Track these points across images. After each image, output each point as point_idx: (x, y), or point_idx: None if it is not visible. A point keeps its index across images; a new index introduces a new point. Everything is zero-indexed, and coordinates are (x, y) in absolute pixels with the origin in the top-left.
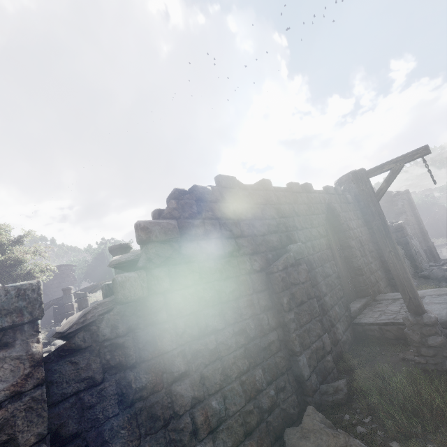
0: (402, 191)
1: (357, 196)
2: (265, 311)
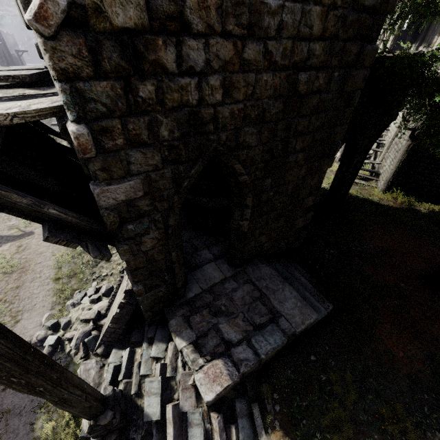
0: (11, 34)
1: (4, 44)
2: None
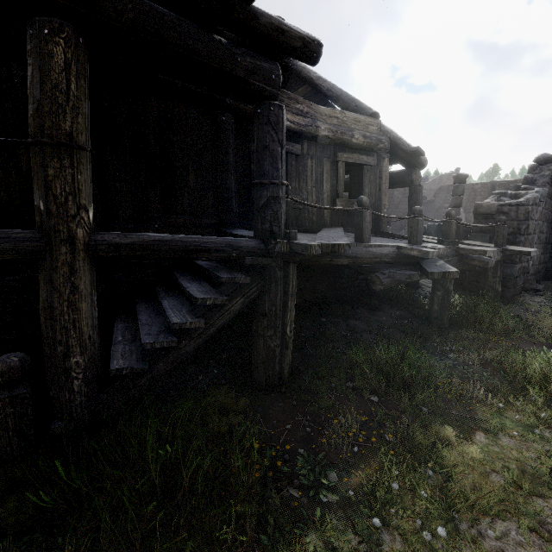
0: None
1: None
2: (551, 235)
